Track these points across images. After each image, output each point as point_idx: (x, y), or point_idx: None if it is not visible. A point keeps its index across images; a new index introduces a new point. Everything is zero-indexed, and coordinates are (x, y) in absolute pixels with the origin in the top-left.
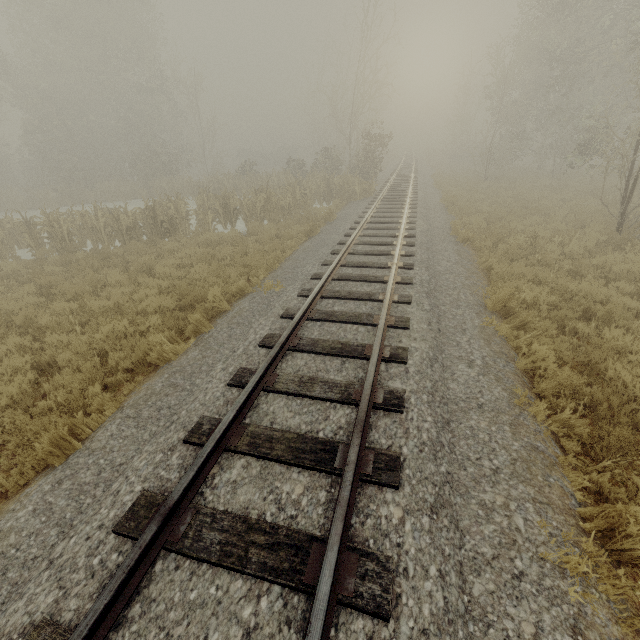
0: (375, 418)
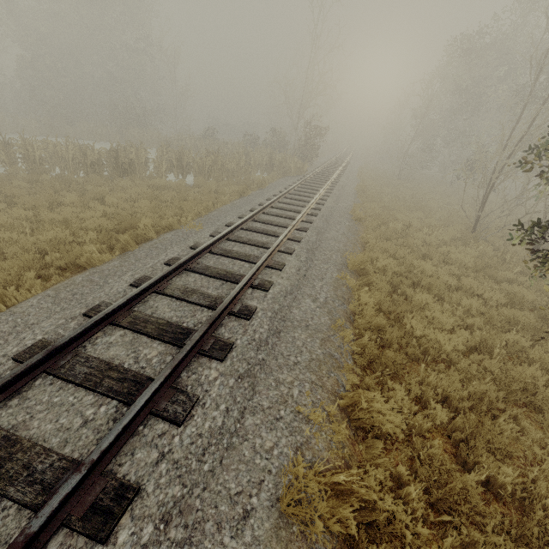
0: (228, 320)
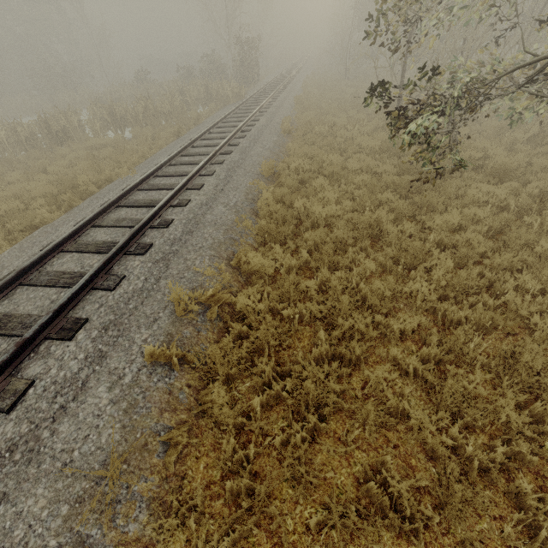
0: (150, 232)
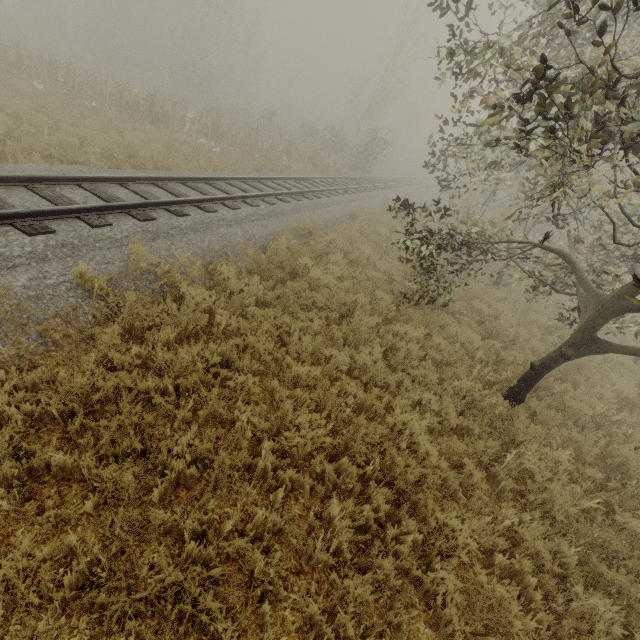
0: (162, 212)
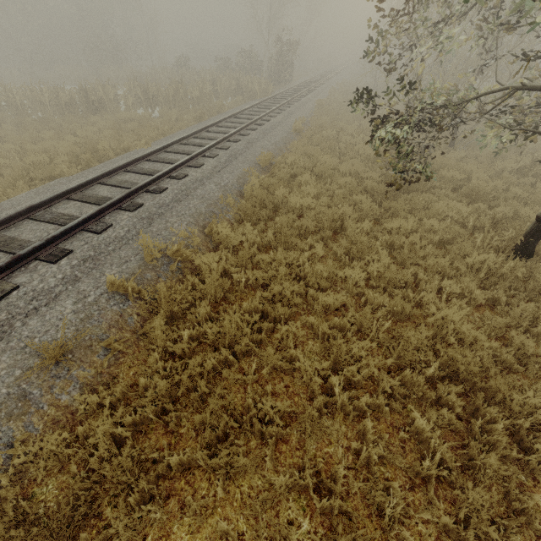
0: (145, 195)
